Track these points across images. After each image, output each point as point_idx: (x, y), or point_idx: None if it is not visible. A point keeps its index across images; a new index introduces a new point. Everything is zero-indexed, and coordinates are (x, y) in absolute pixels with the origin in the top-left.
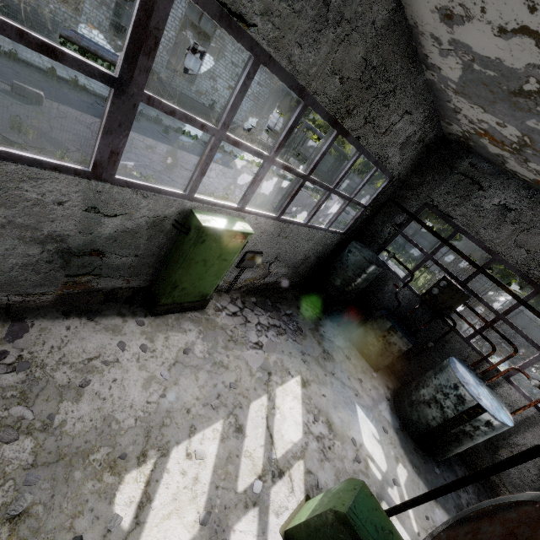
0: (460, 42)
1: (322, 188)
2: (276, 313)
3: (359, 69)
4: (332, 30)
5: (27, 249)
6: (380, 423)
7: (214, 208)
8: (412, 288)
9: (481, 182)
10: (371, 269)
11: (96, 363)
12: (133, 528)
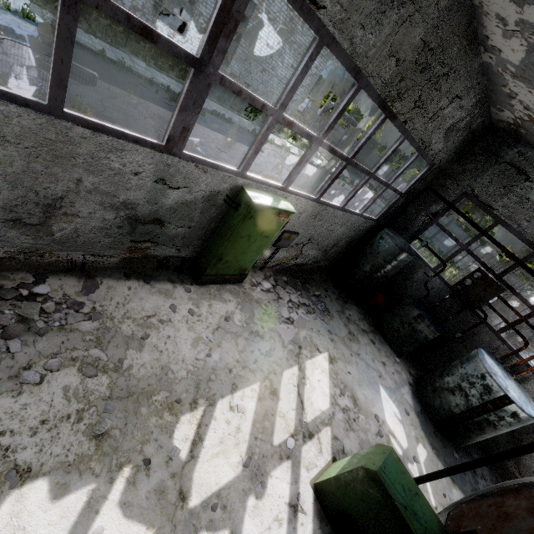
0: (528, 23)
1: (362, 172)
2: (305, 293)
3: (416, 51)
4: (396, 11)
5: (105, 214)
6: (401, 405)
7: (262, 187)
8: (443, 278)
9: (528, 173)
10: (402, 257)
11: (153, 320)
12: (189, 460)
